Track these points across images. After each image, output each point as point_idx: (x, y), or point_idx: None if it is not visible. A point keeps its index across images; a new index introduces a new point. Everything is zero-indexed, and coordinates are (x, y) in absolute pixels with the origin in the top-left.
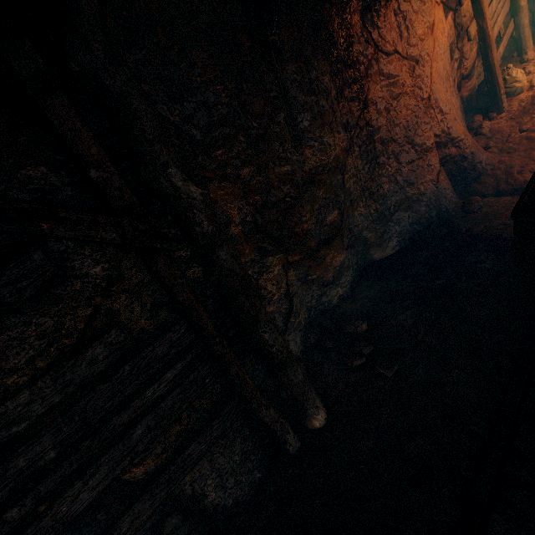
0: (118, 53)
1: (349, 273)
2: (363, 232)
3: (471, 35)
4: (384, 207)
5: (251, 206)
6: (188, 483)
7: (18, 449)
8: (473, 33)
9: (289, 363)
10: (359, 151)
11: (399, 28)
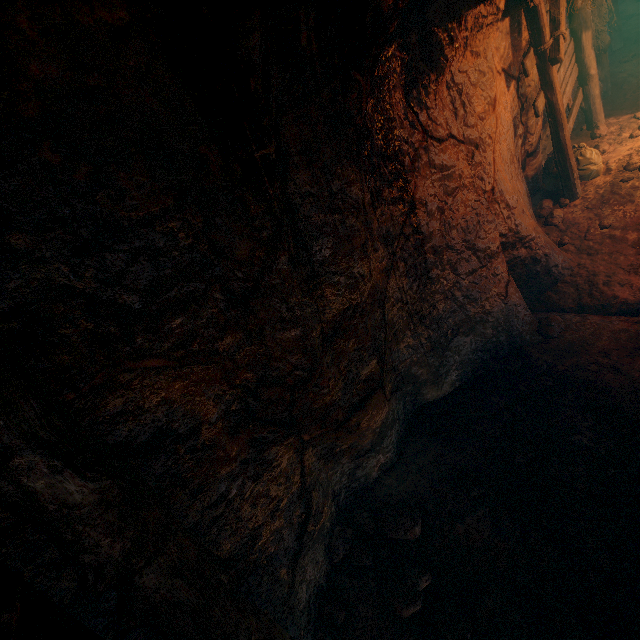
0: None
1: (394, 430)
2: (411, 369)
3: (539, 110)
4: (438, 333)
5: (238, 388)
6: None
7: None
8: (541, 107)
9: None
10: (405, 267)
11: (454, 104)
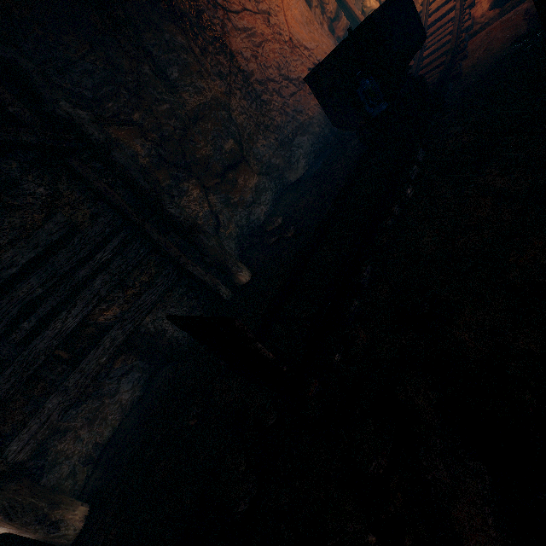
0: (5, 38)
1: (269, 194)
2: (271, 160)
3: None
4: (282, 136)
5: (151, 143)
6: (150, 323)
7: (16, 286)
8: None
9: (200, 231)
10: (241, 94)
11: None
